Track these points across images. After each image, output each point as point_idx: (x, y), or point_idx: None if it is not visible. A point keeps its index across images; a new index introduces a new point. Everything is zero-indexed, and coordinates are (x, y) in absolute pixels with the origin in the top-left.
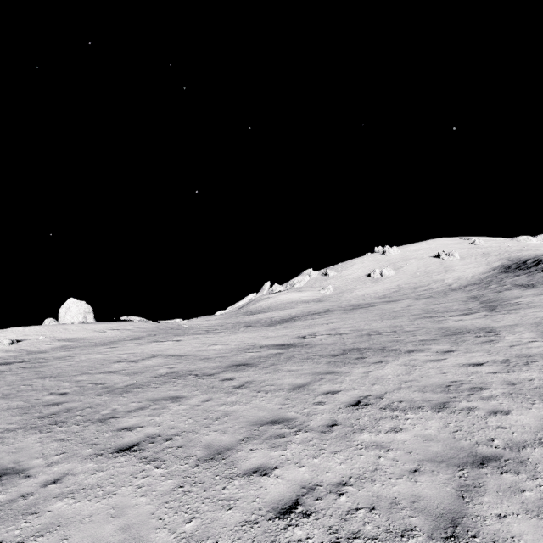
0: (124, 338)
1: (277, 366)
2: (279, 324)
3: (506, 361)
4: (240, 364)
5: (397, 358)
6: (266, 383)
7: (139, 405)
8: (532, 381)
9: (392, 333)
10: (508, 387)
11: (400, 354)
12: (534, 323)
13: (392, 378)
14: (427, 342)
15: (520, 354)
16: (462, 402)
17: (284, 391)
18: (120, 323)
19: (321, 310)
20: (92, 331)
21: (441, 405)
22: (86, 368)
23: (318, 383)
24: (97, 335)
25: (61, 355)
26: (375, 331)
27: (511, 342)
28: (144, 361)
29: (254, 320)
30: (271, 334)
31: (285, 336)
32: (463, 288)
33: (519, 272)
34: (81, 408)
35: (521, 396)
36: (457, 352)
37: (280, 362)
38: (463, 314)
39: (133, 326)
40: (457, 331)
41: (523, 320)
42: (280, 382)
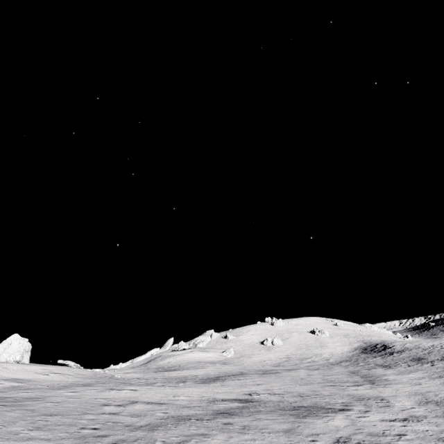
0: (75, 383)
1: (255, 416)
2: (213, 382)
3: (406, 419)
4: (222, 412)
5: (337, 414)
6: (261, 427)
7: (181, 439)
8: (428, 431)
9: (316, 395)
10: (417, 434)
11: (336, 411)
12: (406, 395)
13: (346, 427)
14: (347, 404)
15: (411, 415)
16: (399, 441)
17: (281, 432)
18: (57, 367)
19: (235, 372)
20: (34, 372)
21: (389, 443)
22: (80, 409)
23: (299, 428)
24: (42, 378)
25: (27, 396)
26: (302, 393)
27: (400, 407)
28: (131, 406)
29: (179, 376)
30: (218, 390)
31: (233, 392)
32: (339, 363)
33: (375, 354)
34: (132, 439)
35: (427, 439)
36: (373, 412)
37: (254, 413)
38: (355, 385)
39: (72, 371)
40: (361, 397)
41: (398, 392)
42: (270, 426)
